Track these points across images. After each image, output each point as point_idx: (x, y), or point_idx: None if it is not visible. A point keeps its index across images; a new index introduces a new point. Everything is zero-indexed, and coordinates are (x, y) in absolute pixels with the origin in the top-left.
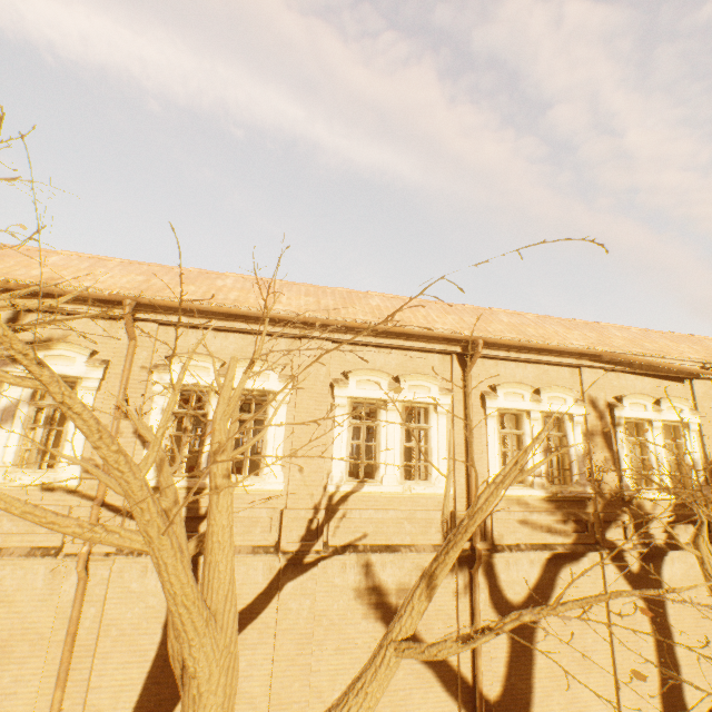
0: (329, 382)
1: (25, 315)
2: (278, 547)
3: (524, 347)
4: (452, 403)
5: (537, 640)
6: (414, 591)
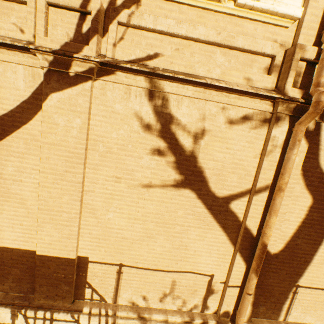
0: None
1: None
2: (34, 43)
3: None
4: None
5: None
6: None
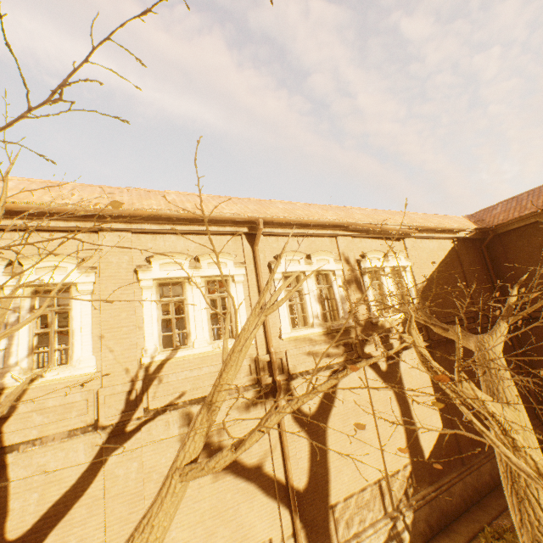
0: (134, 268)
1: None
2: (97, 425)
3: (295, 224)
4: (246, 273)
5: (329, 435)
6: (196, 418)
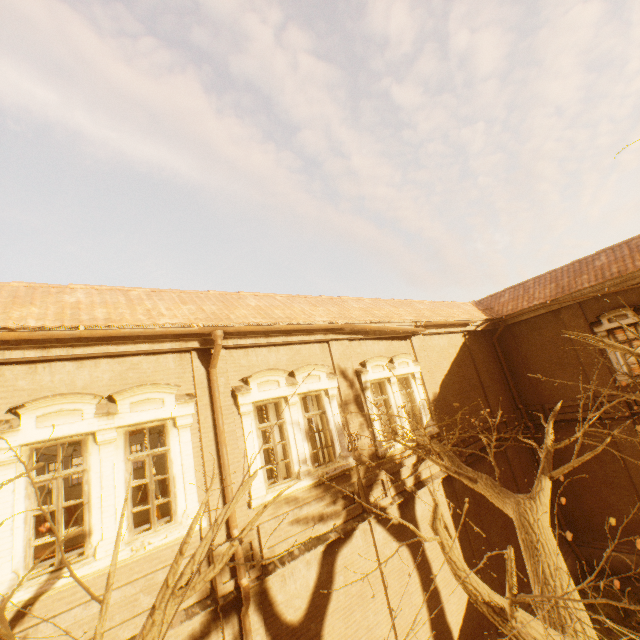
0: None
1: None
2: None
3: (272, 331)
4: (197, 410)
5: None
6: None
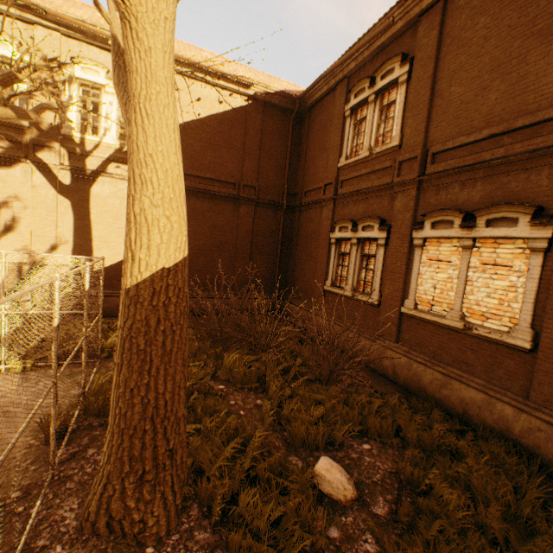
0: None
1: None
2: None
3: None
4: None
5: None
6: None
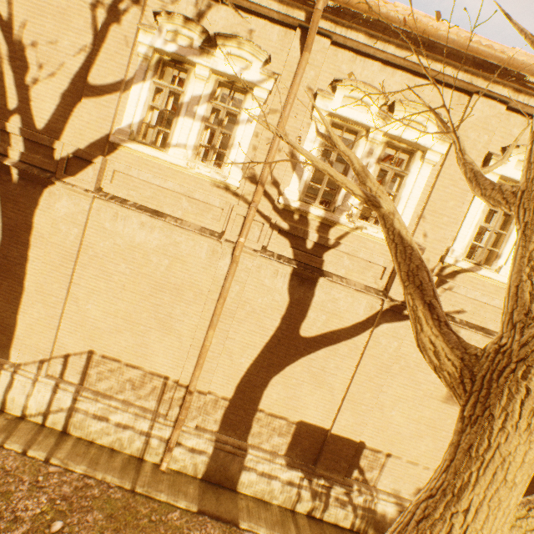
0: (483, 154)
1: (211, 5)
2: (385, 294)
3: None
4: None
5: None
6: None
